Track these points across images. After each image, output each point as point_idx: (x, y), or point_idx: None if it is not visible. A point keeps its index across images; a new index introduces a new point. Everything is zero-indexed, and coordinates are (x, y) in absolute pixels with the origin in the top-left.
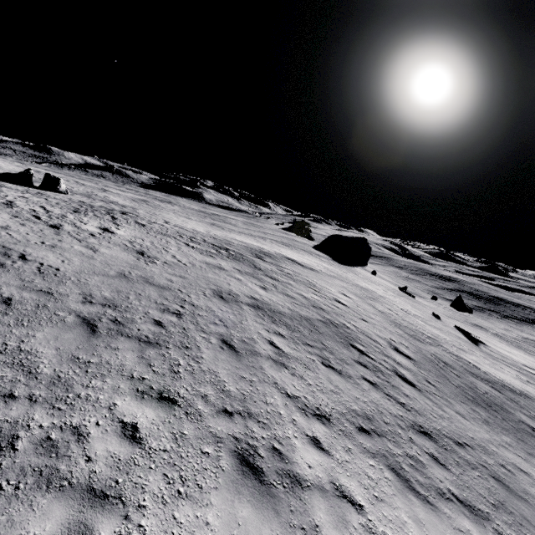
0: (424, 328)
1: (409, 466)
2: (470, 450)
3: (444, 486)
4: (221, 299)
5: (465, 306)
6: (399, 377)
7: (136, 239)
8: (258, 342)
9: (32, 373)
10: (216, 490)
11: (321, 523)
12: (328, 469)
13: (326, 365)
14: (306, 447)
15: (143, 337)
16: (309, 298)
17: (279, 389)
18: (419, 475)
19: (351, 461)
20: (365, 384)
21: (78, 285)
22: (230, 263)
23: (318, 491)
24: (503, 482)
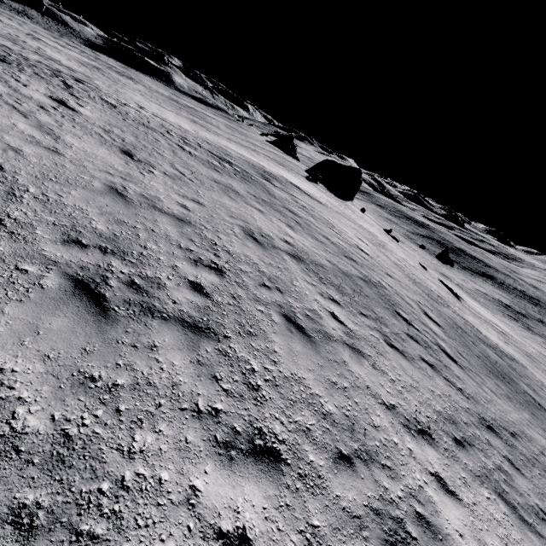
0: (428, 283)
1: (505, 484)
2: (521, 440)
3: (533, 502)
4: (256, 243)
5: (449, 259)
6: (443, 352)
7: (112, 127)
8: (323, 316)
9: (1, 436)
10: None
11: None
12: (472, 529)
13: (390, 345)
14: (441, 498)
15: (185, 317)
16: (337, 244)
17: (375, 396)
18: (515, 494)
19: (476, 501)
20: (426, 367)
21: (47, 205)
22: (241, 185)
23: None
24: None
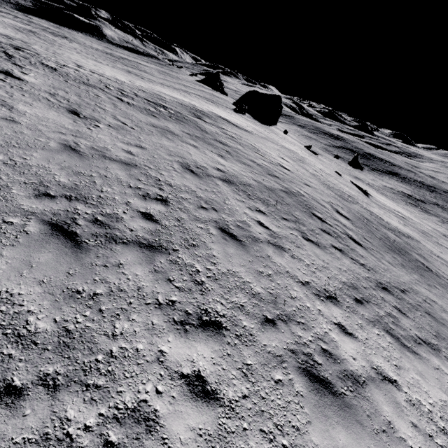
0: (341, 186)
1: (392, 324)
2: (408, 294)
3: (413, 333)
4: (193, 175)
5: (359, 164)
6: (350, 239)
7: (56, 90)
8: (251, 225)
9: (22, 336)
10: (310, 424)
11: (390, 418)
12: (363, 354)
13: (306, 239)
14: (341, 338)
15: (141, 240)
16: (262, 165)
17: (293, 278)
18: (400, 330)
19: (368, 337)
20: (336, 252)
21: (15, 168)
22: (176, 125)
23: (371, 384)
24: (431, 315)
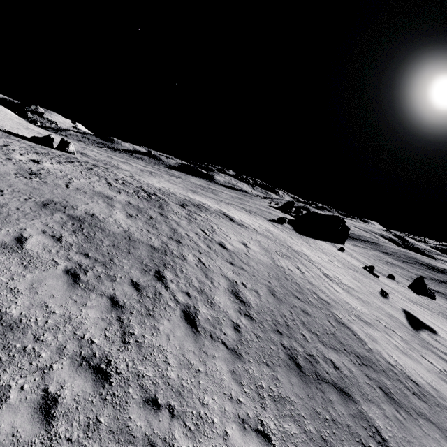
0: (330, 292)
1: None
2: (163, 416)
3: None
4: (40, 205)
5: (425, 289)
6: (182, 312)
7: (54, 170)
8: None
9: None
10: None
11: None
12: None
13: (69, 272)
14: None
15: None
16: (179, 233)
17: None
18: None
19: None
20: (101, 301)
21: None
22: (130, 199)
23: None
24: None
